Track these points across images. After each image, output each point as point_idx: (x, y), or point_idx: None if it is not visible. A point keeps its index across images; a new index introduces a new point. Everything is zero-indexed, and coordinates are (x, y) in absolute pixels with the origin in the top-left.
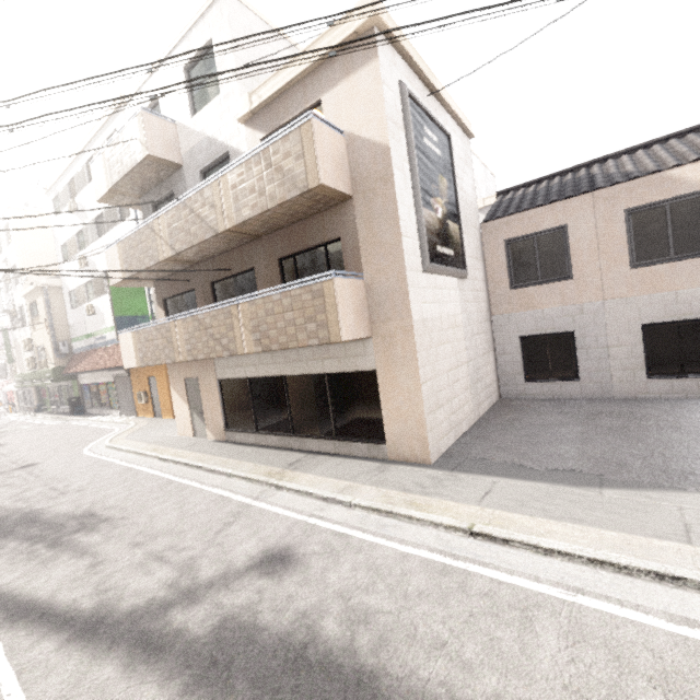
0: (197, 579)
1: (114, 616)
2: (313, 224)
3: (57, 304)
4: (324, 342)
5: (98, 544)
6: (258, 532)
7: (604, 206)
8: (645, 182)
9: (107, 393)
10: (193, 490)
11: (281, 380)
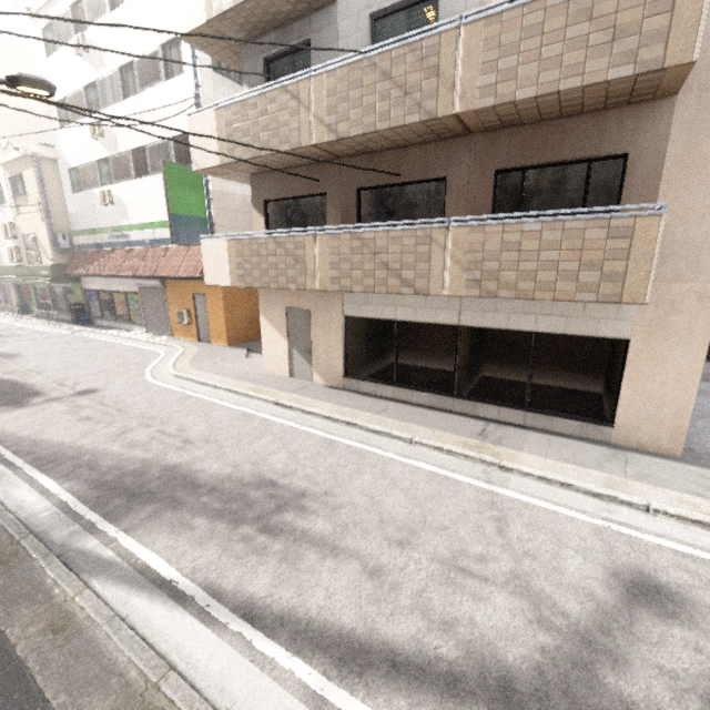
0: (569, 615)
1: (518, 677)
2: (581, 127)
3: (52, 183)
4: (608, 300)
5: (338, 535)
6: (561, 539)
7: None
8: None
9: (127, 304)
10: (379, 458)
11: (452, 330)
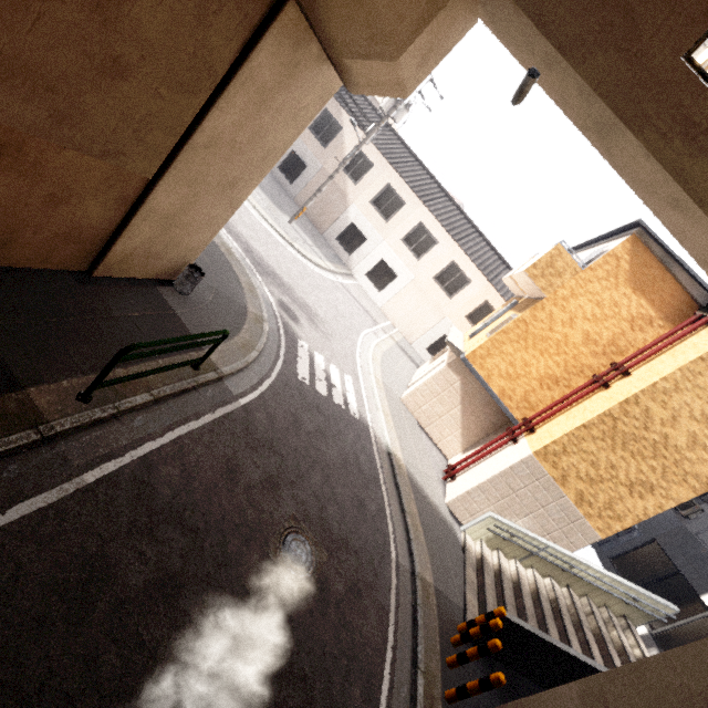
0: None
1: None
2: None
3: None
4: None
5: None
6: None
7: None
8: (337, 106)
9: None
10: None
11: None
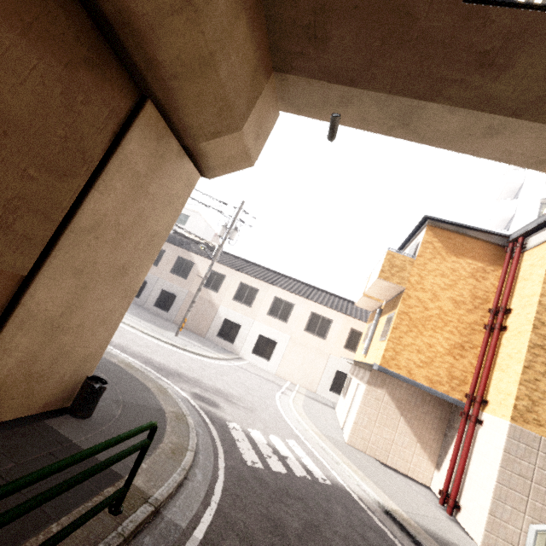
0: None
1: None
2: None
3: None
4: None
5: None
6: None
7: (176, 252)
8: (186, 252)
9: None
10: None
11: None
